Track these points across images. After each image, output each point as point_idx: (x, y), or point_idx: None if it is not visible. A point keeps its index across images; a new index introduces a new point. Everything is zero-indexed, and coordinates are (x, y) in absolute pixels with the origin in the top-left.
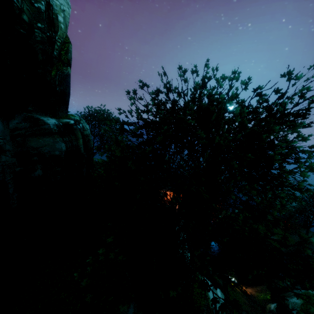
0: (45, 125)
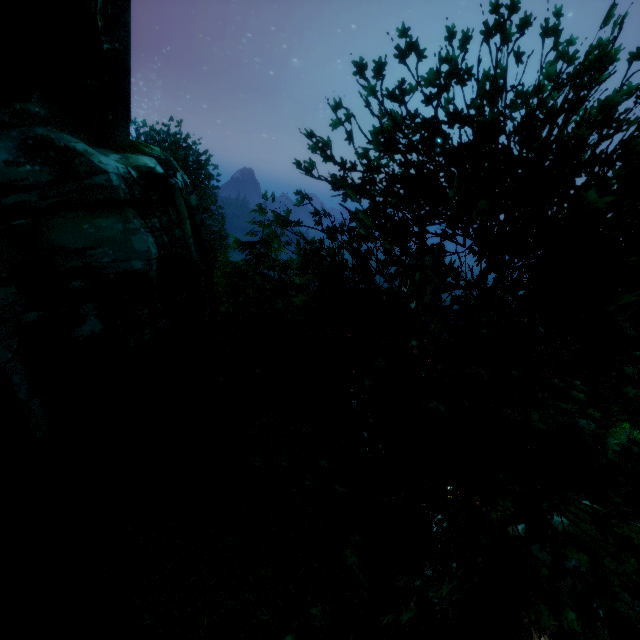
0: (95, 174)
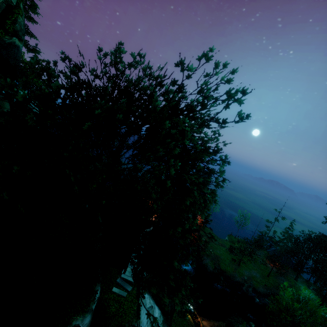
0: None
